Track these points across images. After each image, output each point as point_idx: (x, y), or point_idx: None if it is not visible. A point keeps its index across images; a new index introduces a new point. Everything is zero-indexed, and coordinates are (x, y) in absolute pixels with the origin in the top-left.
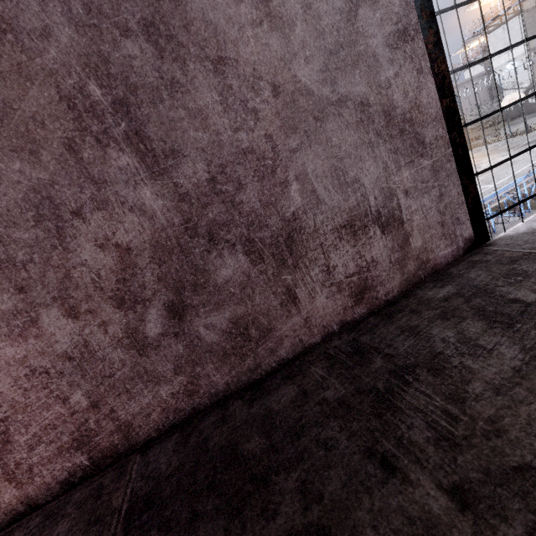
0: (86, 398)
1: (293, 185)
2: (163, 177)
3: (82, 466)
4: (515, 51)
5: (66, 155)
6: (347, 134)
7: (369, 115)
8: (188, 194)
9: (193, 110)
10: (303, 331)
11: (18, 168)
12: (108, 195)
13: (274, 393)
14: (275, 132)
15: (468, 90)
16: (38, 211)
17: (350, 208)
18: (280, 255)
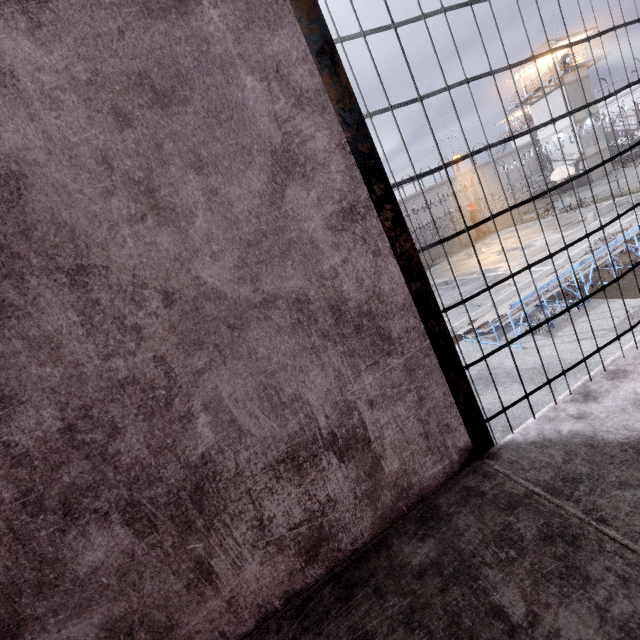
0: None
1: (201, 417)
2: None
3: None
4: (561, 123)
5: None
6: (279, 341)
7: (310, 314)
8: (27, 454)
9: (37, 338)
10: (226, 618)
11: None
12: None
13: None
14: (170, 352)
15: (515, 162)
16: None
17: (290, 436)
18: (184, 515)
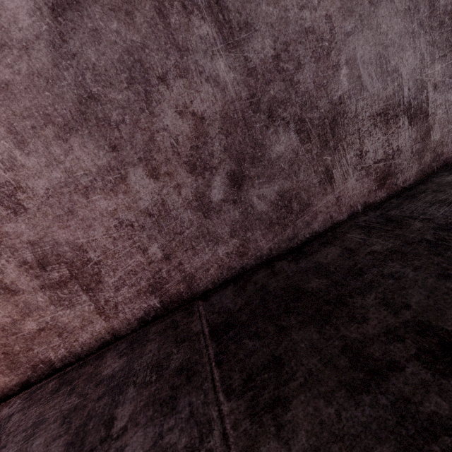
0: (161, 250)
1: (343, 69)
2: (236, 50)
3: (155, 308)
4: None
5: (156, 19)
6: (394, 22)
7: (416, 4)
8: (255, 69)
9: None
10: (334, 208)
11: (115, 28)
12: (189, 63)
13: (317, 253)
14: (335, 14)
15: None
16: (130, 73)
17: (387, 97)
18: (324, 136)
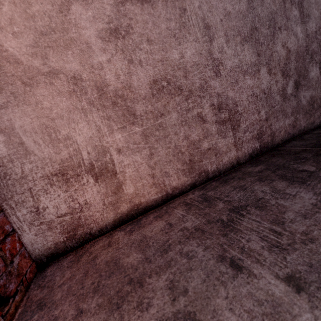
0: (265, 114)
1: None
2: (304, 24)
3: (257, 149)
4: None
5: (281, 3)
6: None
7: None
8: (308, 35)
9: (316, 1)
10: None
11: (269, 2)
12: (289, 25)
13: None
14: None
15: None
16: (269, 23)
17: None
18: None
